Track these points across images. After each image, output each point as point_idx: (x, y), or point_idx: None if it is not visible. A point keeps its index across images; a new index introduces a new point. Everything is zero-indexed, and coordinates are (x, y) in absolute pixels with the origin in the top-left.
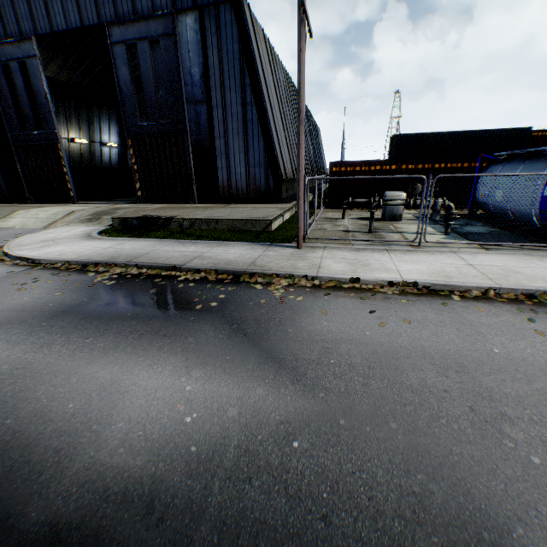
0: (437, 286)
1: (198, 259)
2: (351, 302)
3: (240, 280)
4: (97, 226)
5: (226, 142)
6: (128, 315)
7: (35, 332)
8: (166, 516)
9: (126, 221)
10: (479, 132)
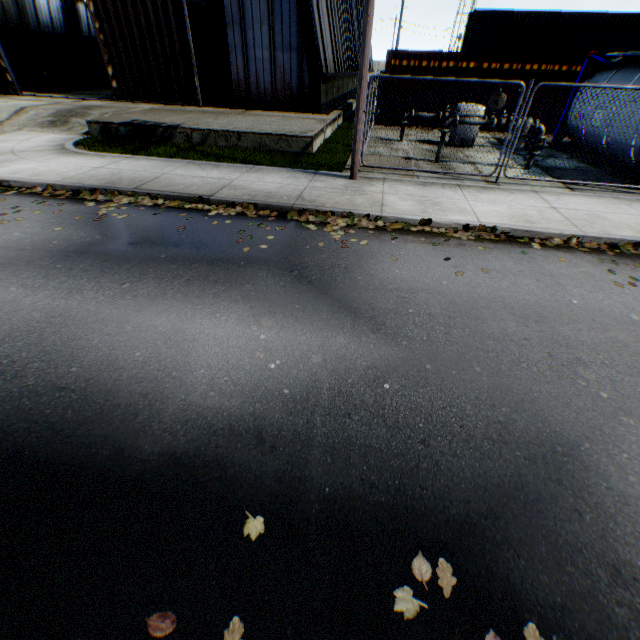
0: (517, 232)
1: (228, 189)
2: (423, 249)
3: (288, 218)
4: (68, 134)
5: (240, 3)
6: (162, 258)
7: (52, 276)
8: (278, 445)
9: (109, 129)
10: (587, 16)
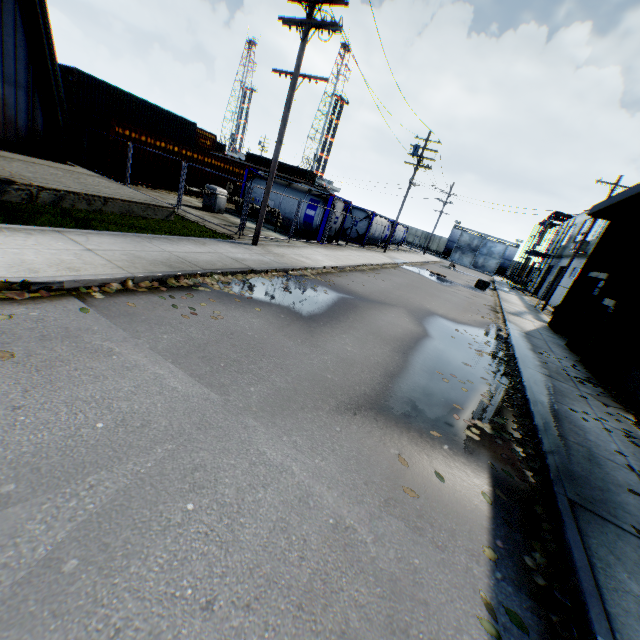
0: (340, 267)
1: (241, 261)
2: (342, 279)
3: (293, 275)
4: None
5: None
6: (325, 306)
7: (334, 327)
8: (434, 329)
9: None
10: (163, 110)
